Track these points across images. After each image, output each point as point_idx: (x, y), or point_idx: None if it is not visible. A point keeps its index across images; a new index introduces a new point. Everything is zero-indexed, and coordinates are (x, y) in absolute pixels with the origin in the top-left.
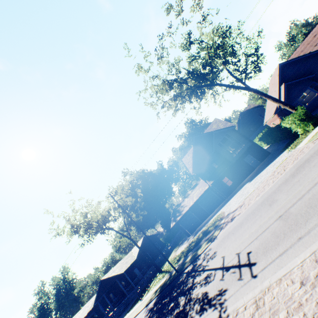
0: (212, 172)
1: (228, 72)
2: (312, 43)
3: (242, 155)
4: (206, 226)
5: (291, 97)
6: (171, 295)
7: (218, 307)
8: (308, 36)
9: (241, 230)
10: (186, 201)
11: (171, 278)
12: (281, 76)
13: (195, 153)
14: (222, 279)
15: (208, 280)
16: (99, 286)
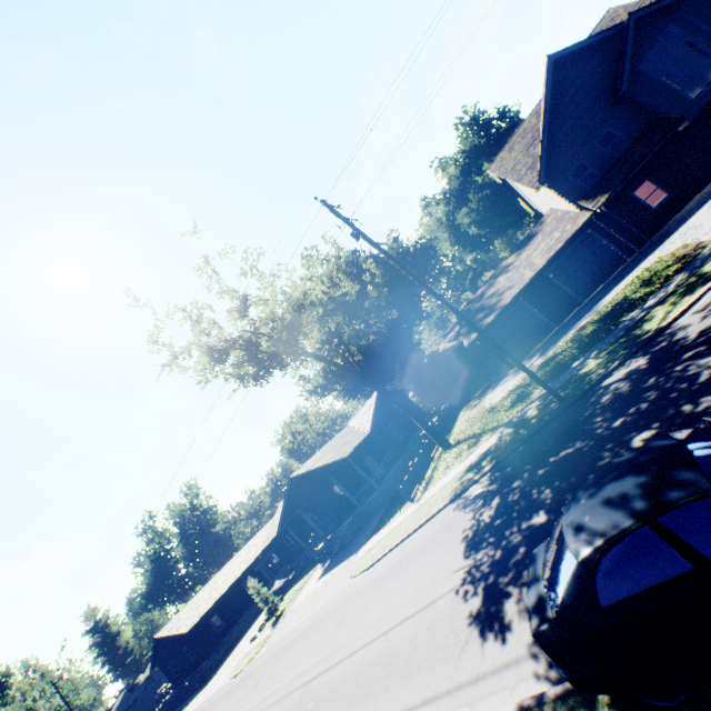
0: (604, 172)
1: None
2: None
3: None
4: (603, 308)
5: None
6: (592, 433)
7: None
8: None
9: None
10: (505, 281)
11: (537, 421)
12: None
13: (549, 120)
14: None
15: None
16: (288, 492)
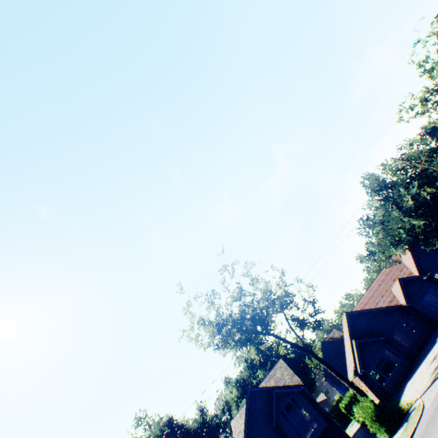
0: None
1: (286, 320)
2: (378, 293)
3: None
4: None
5: (367, 360)
6: None
7: None
8: (373, 282)
9: None
10: None
11: None
12: (351, 327)
13: (249, 420)
14: None
15: None
16: None
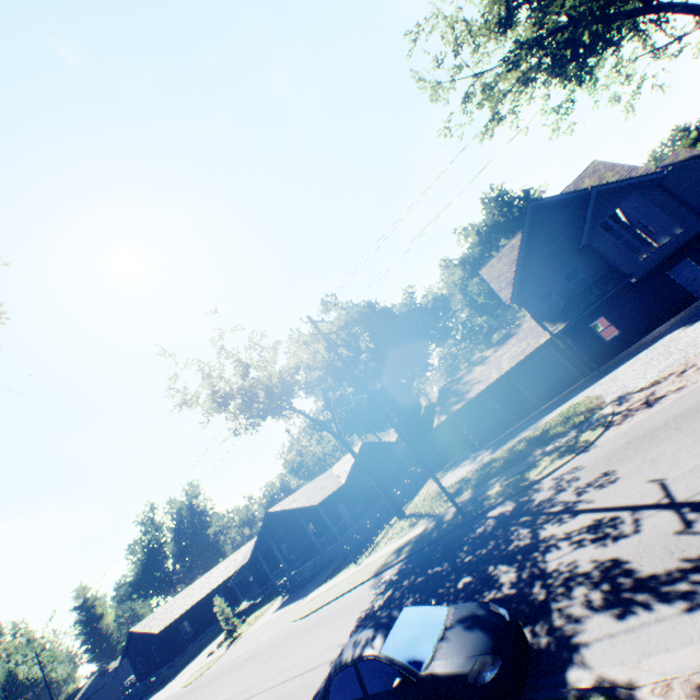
0: (566, 302)
1: None
2: None
3: (666, 260)
4: (537, 429)
5: None
6: (454, 560)
7: None
8: None
9: None
10: (479, 373)
11: (445, 528)
12: None
13: (525, 251)
14: (693, 533)
15: (612, 534)
16: (263, 524)
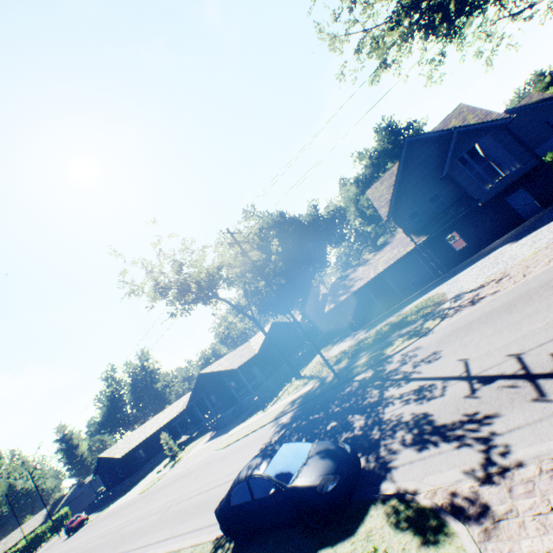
0: (429, 219)
1: None
2: None
3: (506, 189)
4: (399, 316)
5: None
6: (328, 410)
7: (476, 445)
8: None
9: (514, 316)
10: (361, 272)
11: (325, 387)
12: None
13: (401, 178)
14: (474, 397)
15: (428, 396)
16: (197, 382)
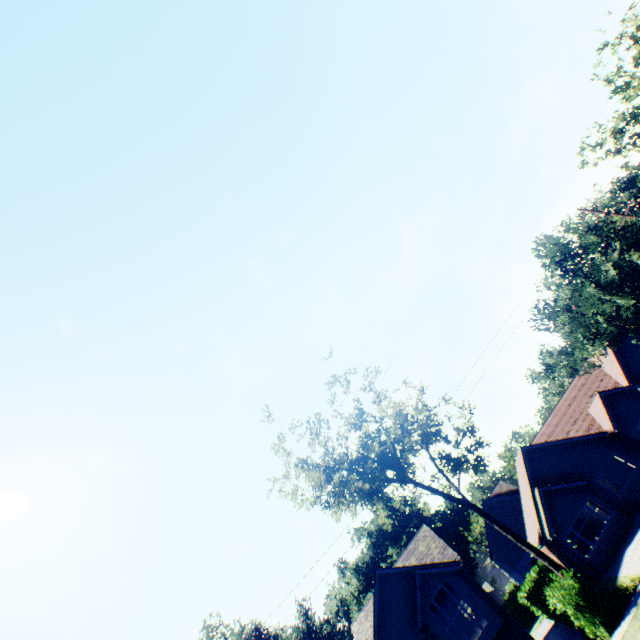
0: None
1: (431, 459)
2: (568, 417)
3: None
4: None
5: (559, 518)
6: None
7: None
8: (559, 402)
9: None
10: None
11: None
12: (531, 469)
13: (380, 620)
14: None
15: None
16: None
